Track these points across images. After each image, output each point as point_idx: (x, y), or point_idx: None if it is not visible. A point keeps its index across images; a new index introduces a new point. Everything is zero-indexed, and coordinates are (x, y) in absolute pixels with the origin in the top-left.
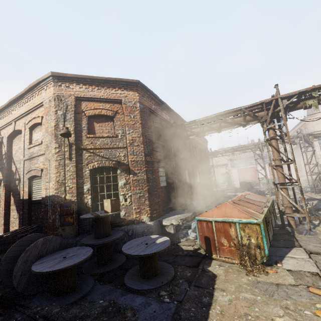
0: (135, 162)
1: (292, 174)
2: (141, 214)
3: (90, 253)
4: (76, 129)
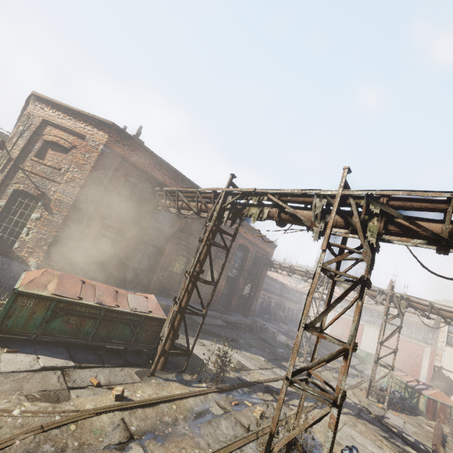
0: (60, 202)
1: (420, 370)
2: (31, 256)
3: None
4: (27, 148)
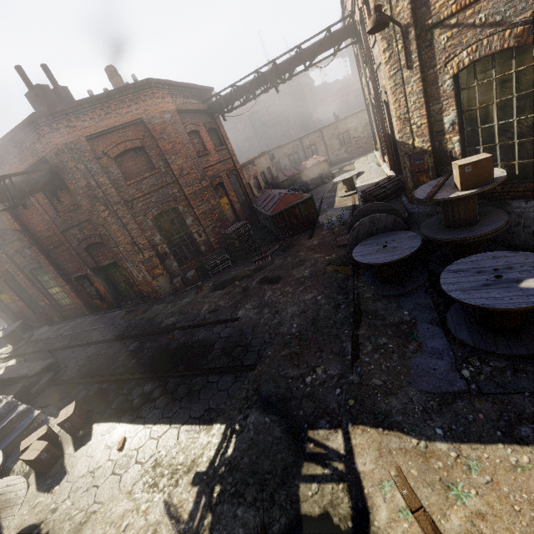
0: None
1: None
2: None
3: (407, 253)
4: None
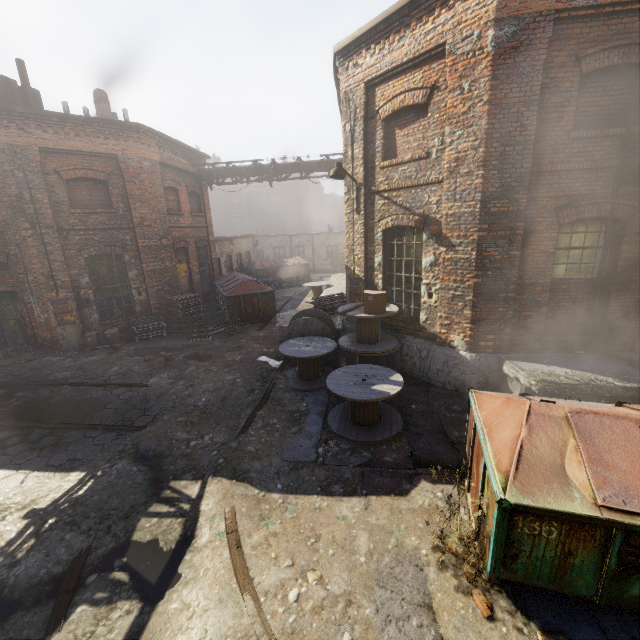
0: (455, 219)
1: None
2: (450, 331)
3: (319, 354)
4: (368, 154)
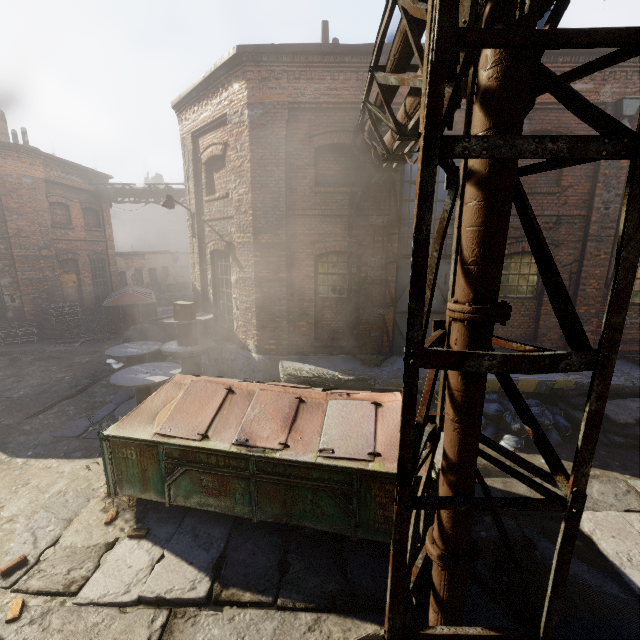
0: (242, 246)
1: None
2: (247, 337)
3: (136, 354)
4: (199, 190)
